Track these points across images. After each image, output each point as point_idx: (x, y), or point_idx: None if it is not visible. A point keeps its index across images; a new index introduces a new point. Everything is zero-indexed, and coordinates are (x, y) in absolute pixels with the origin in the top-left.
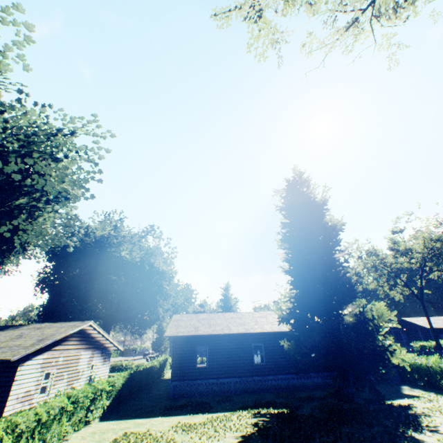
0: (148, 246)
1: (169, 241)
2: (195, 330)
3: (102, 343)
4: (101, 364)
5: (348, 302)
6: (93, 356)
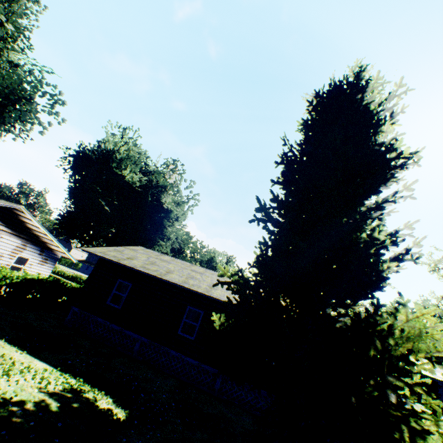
0: (157, 175)
1: (192, 185)
2: (123, 259)
3: (45, 242)
4: (37, 262)
5: (361, 296)
6: (25, 248)
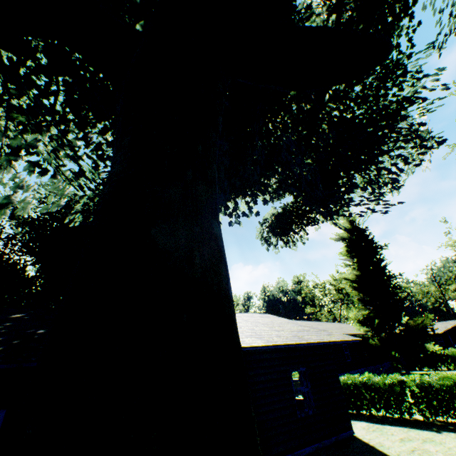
0: None
1: None
2: None
3: None
4: None
5: None
6: None
